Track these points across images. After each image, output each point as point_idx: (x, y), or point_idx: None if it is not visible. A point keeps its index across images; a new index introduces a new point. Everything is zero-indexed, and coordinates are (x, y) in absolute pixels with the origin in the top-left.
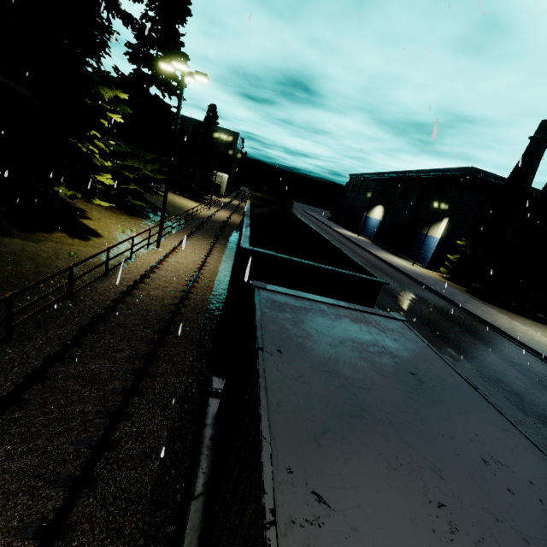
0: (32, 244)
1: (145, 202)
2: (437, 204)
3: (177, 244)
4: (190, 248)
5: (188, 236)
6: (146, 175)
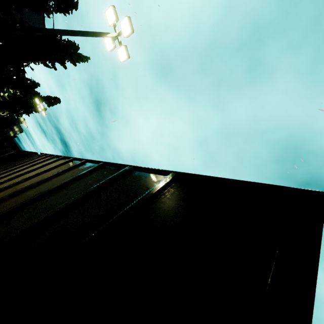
0: None
1: None
2: None
3: None
4: None
5: None
6: None
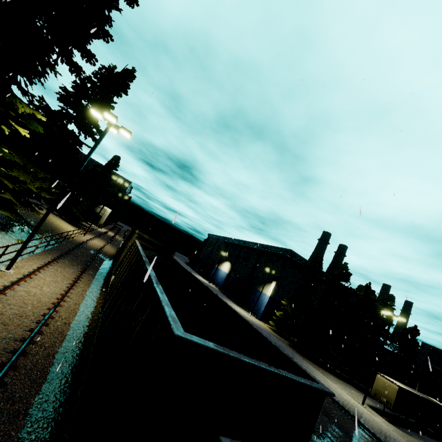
0: None
1: (15, 214)
2: (269, 270)
3: (36, 269)
4: (51, 274)
5: (53, 260)
6: (30, 190)
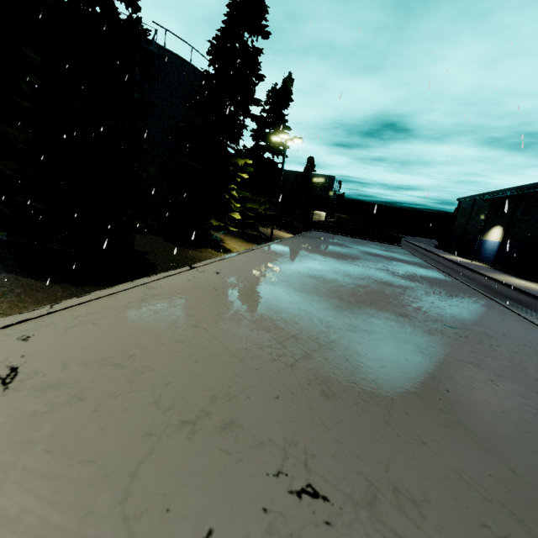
0: (198, 253)
1: (259, 232)
2: None
3: None
4: None
5: None
6: (260, 213)
